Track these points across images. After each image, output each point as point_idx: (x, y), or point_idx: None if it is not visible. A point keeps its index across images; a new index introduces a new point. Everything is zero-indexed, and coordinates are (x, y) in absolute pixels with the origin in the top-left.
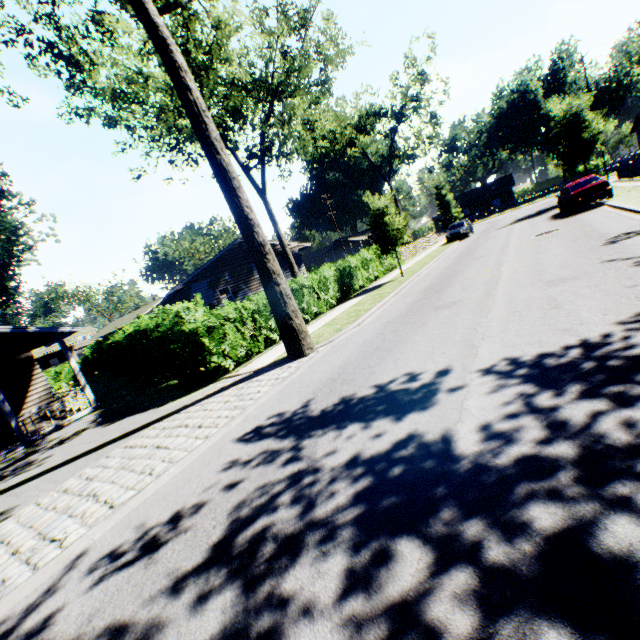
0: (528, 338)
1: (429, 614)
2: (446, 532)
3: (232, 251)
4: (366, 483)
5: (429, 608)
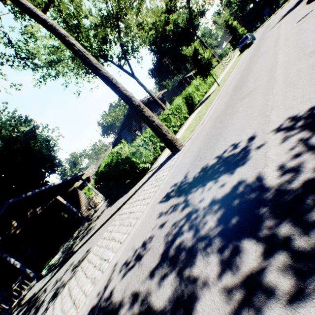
0: (301, 99)
1: (265, 280)
2: (268, 233)
3: (131, 110)
4: (221, 213)
5: (265, 276)
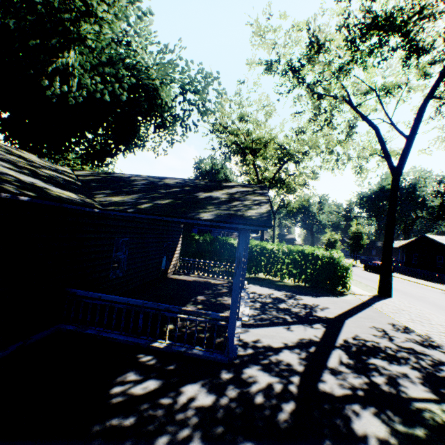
0: None
1: None
2: None
3: None
4: None
5: None
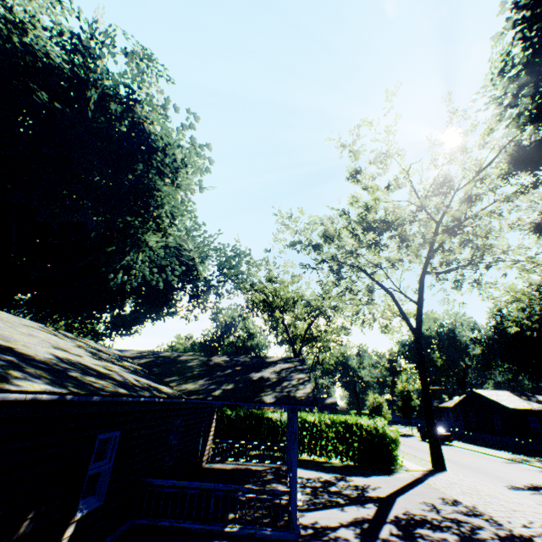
0: None
1: None
2: None
3: None
4: None
5: None
